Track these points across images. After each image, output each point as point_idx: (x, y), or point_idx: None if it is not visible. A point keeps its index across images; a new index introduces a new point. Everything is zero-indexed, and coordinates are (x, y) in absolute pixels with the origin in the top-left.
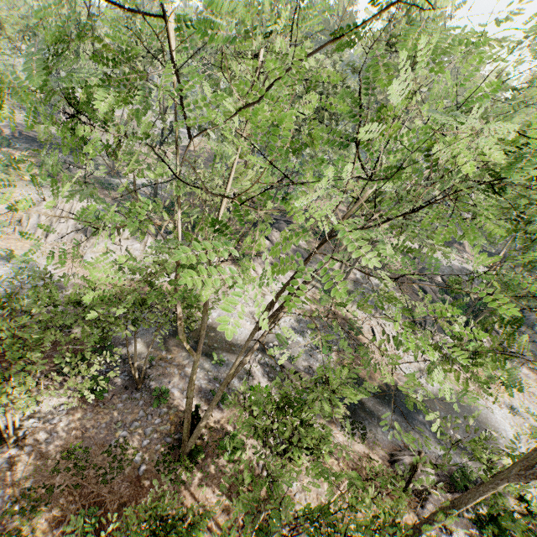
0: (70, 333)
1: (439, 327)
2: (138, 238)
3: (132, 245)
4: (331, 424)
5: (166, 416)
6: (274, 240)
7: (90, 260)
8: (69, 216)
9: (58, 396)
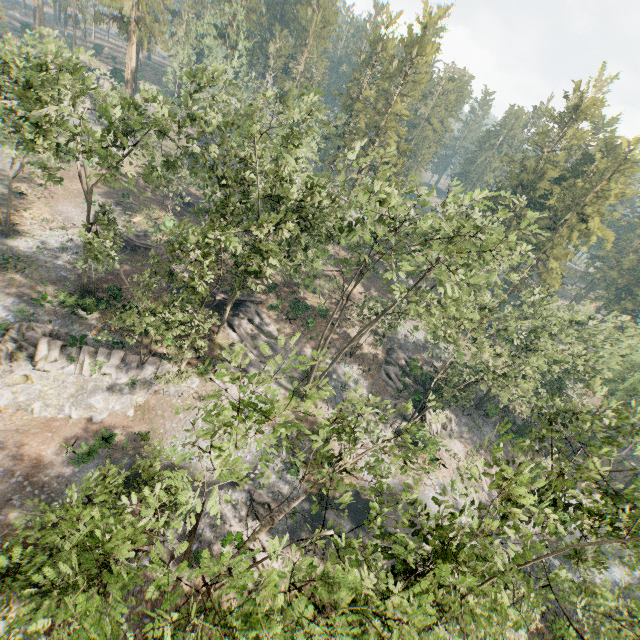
0: (6, 521)
1: (398, 414)
2: (70, 357)
3: (63, 368)
4: (297, 551)
5: (140, 595)
6: (241, 331)
7: (6, 399)
8: None
9: (14, 609)
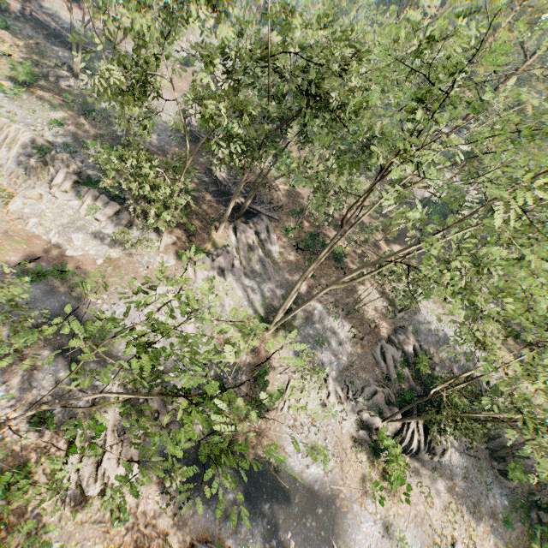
0: None
1: (374, 403)
2: (80, 194)
3: (68, 200)
4: (153, 484)
5: None
6: (242, 238)
7: (16, 205)
8: (13, 145)
9: None
